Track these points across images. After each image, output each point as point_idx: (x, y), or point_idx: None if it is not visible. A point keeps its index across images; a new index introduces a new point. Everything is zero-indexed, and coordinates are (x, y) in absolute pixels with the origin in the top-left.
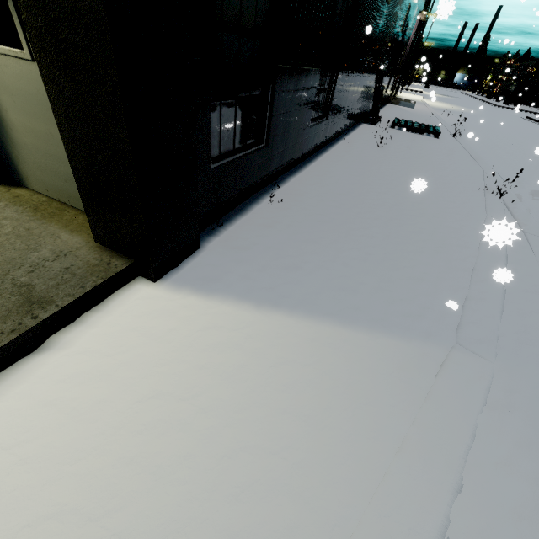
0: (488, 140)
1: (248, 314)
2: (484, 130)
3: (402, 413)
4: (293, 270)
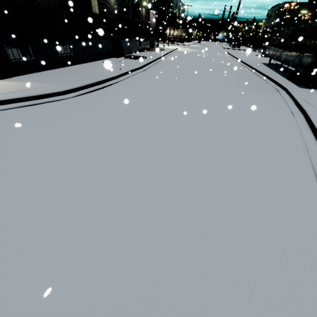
0: (175, 60)
1: (14, 82)
2: (184, 57)
3: (32, 86)
4: (30, 79)
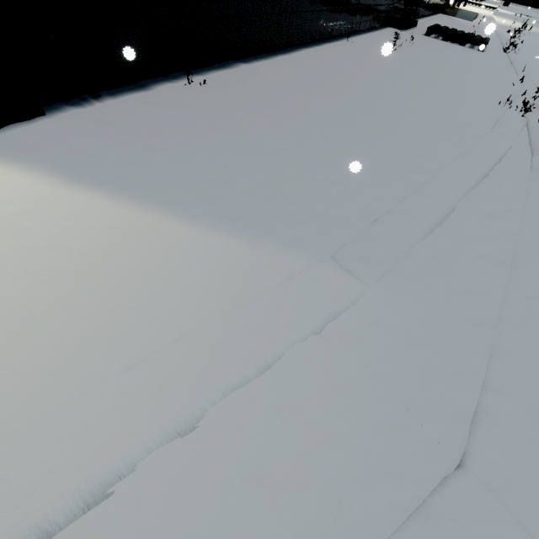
0: None
1: (46, 189)
2: None
3: (175, 326)
4: (157, 152)
